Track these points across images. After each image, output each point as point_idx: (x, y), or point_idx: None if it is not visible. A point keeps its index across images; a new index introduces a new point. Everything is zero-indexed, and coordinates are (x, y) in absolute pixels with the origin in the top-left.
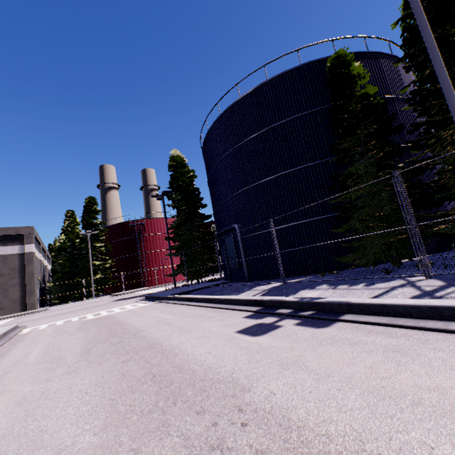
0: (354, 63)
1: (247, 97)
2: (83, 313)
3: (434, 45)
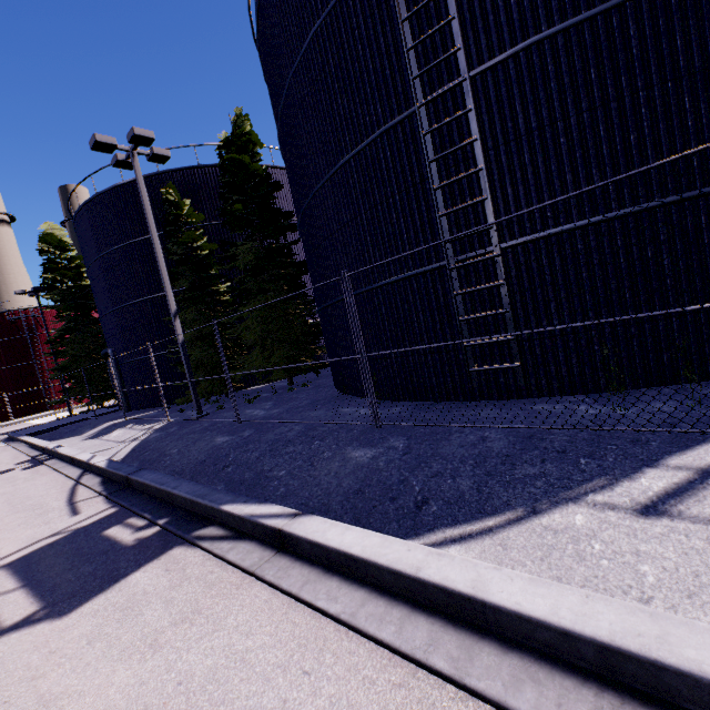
0: (183, 202)
1: (103, 197)
2: None
3: (157, 254)
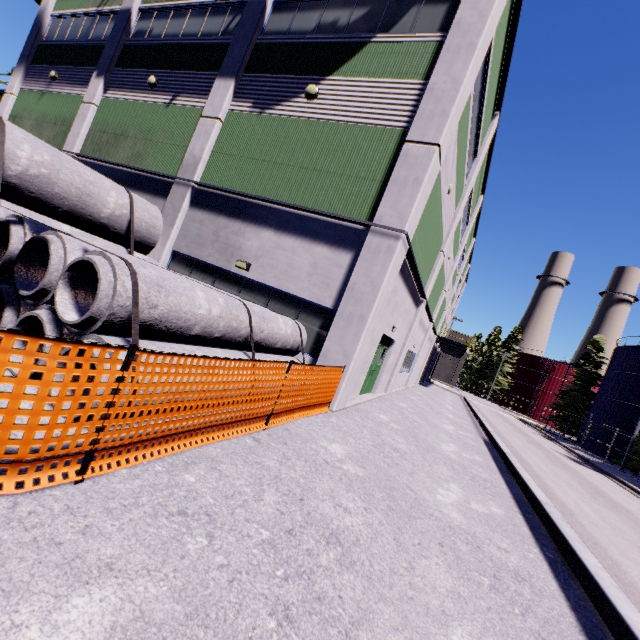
0: None
1: None
2: (487, 406)
3: None
